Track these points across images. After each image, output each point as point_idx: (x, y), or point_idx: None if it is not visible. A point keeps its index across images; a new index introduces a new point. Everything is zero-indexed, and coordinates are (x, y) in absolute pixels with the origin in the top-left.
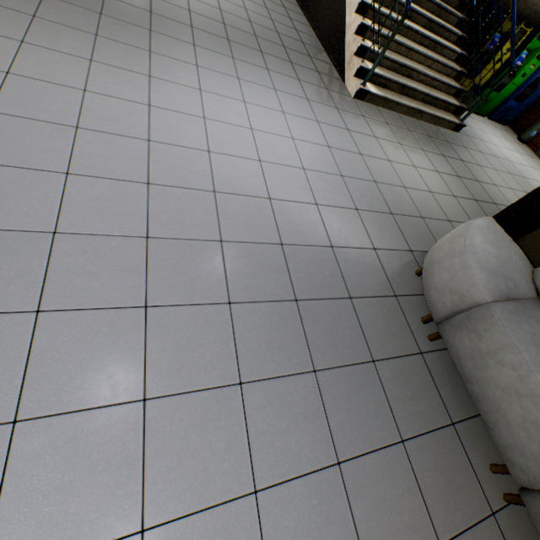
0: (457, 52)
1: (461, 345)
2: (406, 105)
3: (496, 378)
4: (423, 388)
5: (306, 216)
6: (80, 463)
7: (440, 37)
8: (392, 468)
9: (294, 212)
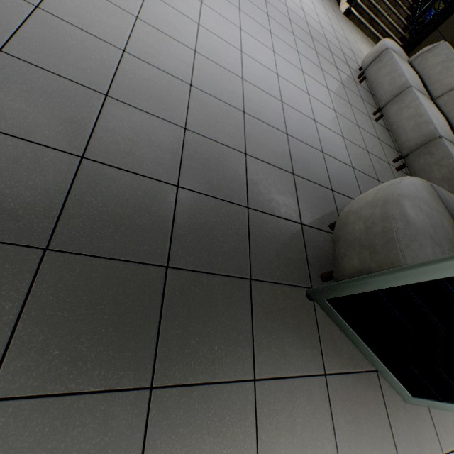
0: (407, 13)
1: (372, 71)
2: (370, 30)
3: (383, 73)
4: (353, 86)
5: (316, 25)
6: (255, 12)
7: (399, 1)
8: (338, 84)
9: (312, 21)
